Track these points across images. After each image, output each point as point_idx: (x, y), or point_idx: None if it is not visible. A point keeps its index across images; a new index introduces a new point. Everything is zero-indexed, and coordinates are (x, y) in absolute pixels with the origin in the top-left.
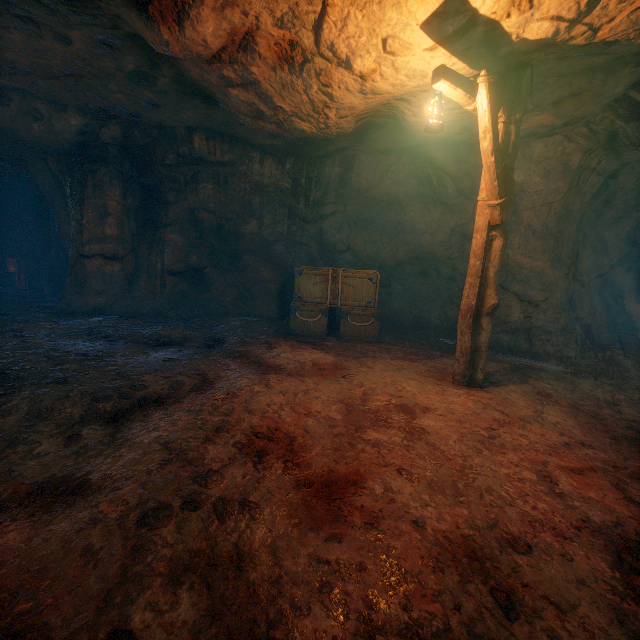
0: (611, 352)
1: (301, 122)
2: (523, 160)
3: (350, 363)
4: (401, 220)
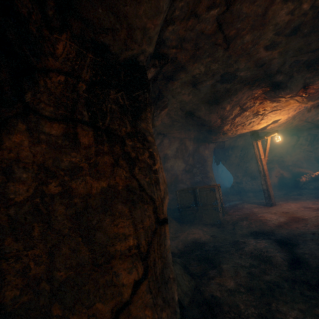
0: (228, 196)
1: (228, 126)
2: (208, 148)
3: (266, 213)
4: (166, 165)
